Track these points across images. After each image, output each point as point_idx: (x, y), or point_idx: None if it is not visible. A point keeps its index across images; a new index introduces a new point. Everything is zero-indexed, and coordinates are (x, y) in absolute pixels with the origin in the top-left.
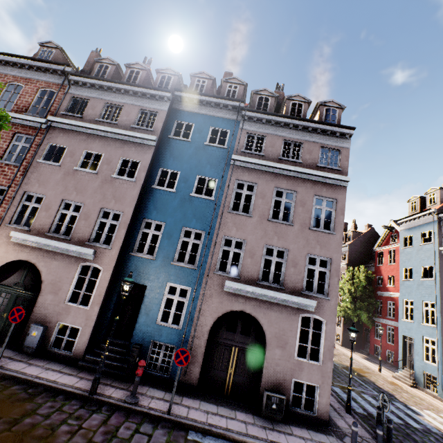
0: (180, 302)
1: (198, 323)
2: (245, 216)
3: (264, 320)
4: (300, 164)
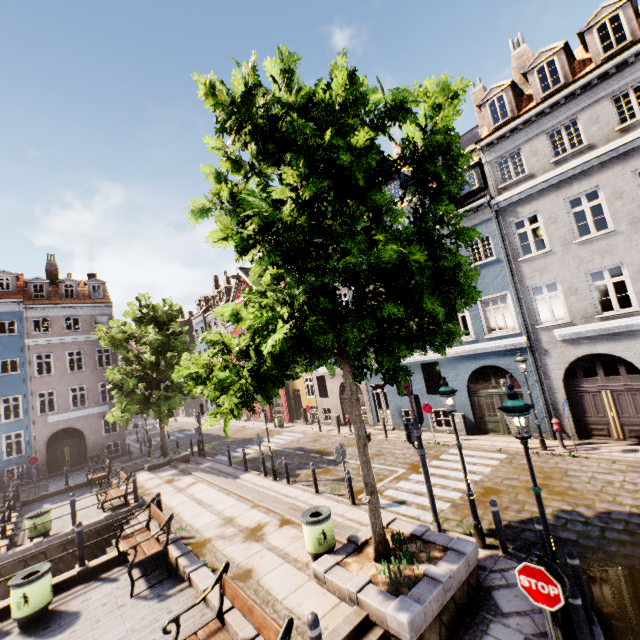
0: (9, 448)
1: (37, 446)
2: (50, 375)
3: (81, 426)
4: (81, 332)
